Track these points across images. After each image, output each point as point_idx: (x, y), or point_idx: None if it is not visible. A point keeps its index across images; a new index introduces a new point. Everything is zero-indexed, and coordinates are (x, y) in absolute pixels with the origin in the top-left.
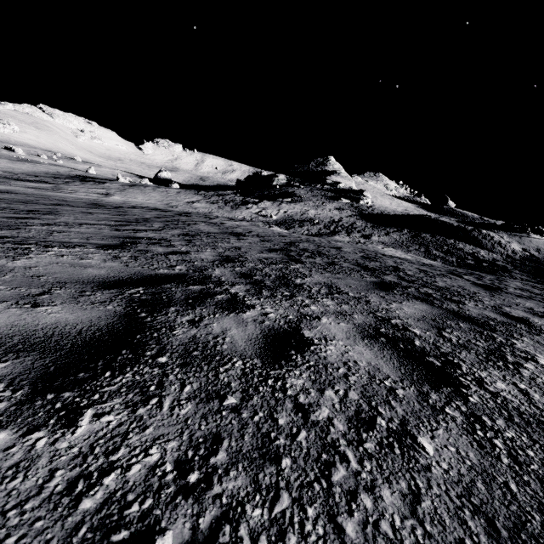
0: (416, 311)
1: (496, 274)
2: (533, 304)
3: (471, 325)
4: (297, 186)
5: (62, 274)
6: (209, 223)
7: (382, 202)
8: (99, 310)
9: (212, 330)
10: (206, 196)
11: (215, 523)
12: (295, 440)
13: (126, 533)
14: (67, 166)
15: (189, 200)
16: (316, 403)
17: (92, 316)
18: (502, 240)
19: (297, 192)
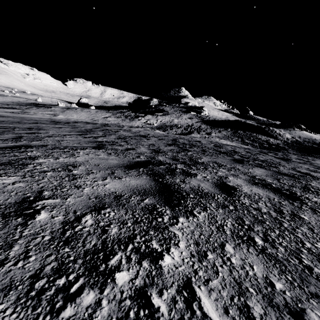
0: (262, 172)
1: (280, 152)
2: (308, 166)
3: (288, 177)
4: (165, 105)
5: (103, 163)
6: (124, 130)
7: (213, 113)
8: (143, 179)
9: (194, 184)
10: (113, 113)
11: (264, 236)
12: (264, 217)
13: (245, 238)
14: (22, 97)
15: (104, 116)
16: (259, 207)
17: (144, 181)
18: (281, 133)
19: (165, 109)
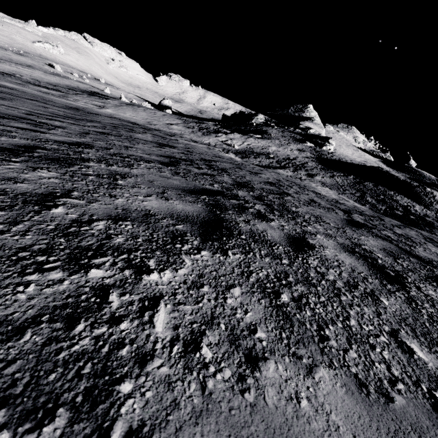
0: (158, 206)
1: (416, 227)
2: (375, 243)
3: (196, 230)
4: (272, 126)
5: None
6: (159, 136)
7: (344, 151)
8: None
9: None
10: (185, 121)
11: None
12: None
13: None
14: (91, 84)
15: (170, 122)
16: None
17: None
18: None
19: (270, 131)
